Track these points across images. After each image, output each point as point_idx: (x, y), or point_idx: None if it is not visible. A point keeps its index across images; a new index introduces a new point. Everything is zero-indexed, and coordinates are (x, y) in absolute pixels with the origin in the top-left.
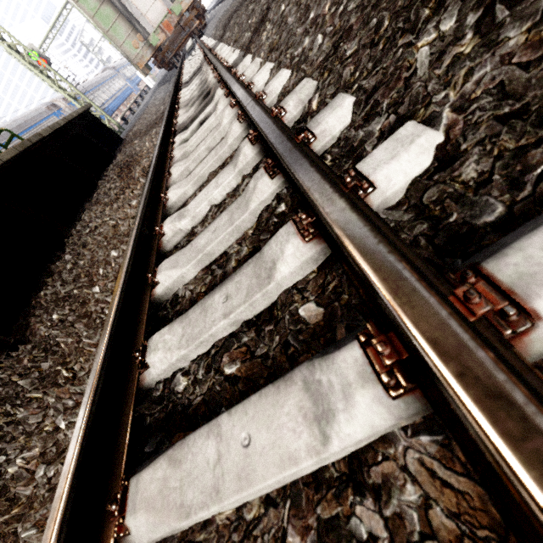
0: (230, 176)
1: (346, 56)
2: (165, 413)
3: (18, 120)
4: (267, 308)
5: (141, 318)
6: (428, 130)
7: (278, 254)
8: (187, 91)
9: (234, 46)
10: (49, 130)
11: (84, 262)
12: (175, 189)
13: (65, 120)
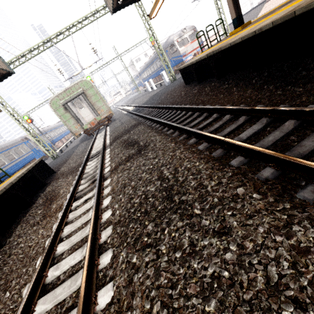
0: (79, 256)
1: (117, 231)
2: None
3: (2, 145)
4: None
5: None
6: (111, 290)
7: None
8: (90, 165)
9: (110, 160)
10: (17, 178)
11: (6, 268)
12: (61, 246)
13: (28, 169)
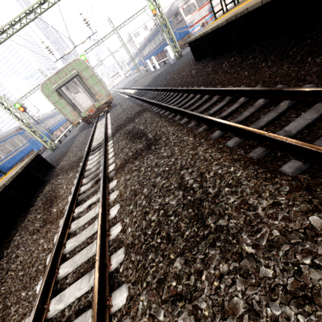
0: (85, 287)
1: (131, 259)
2: None
3: None
4: None
5: None
6: None
7: None
8: (91, 160)
9: (114, 155)
10: (11, 179)
11: (4, 288)
12: (63, 268)
13: (22, 167)
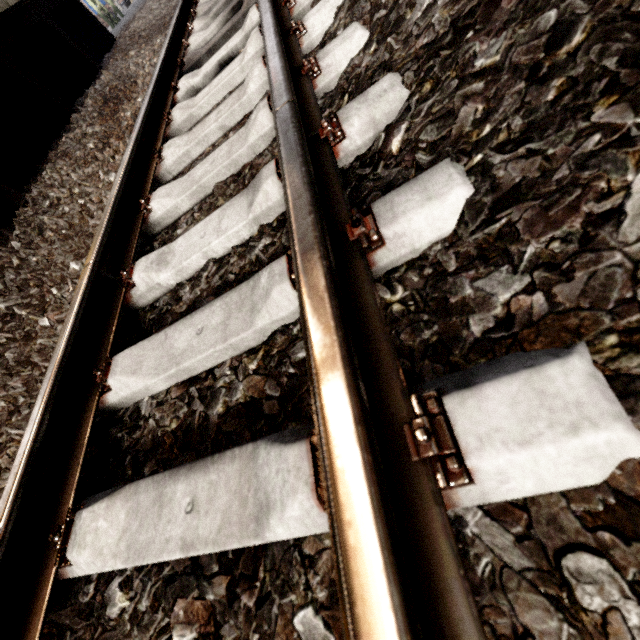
0: (239, 223)
1: (474, 67)
2: (92, 637)
3: None
4: (252, 548)
5: (76, 453)
6: (621, 423)
7: (276, 500)
8: None
9: None
10: None
11: (38, 260)
12: (161, 197)
13: None
